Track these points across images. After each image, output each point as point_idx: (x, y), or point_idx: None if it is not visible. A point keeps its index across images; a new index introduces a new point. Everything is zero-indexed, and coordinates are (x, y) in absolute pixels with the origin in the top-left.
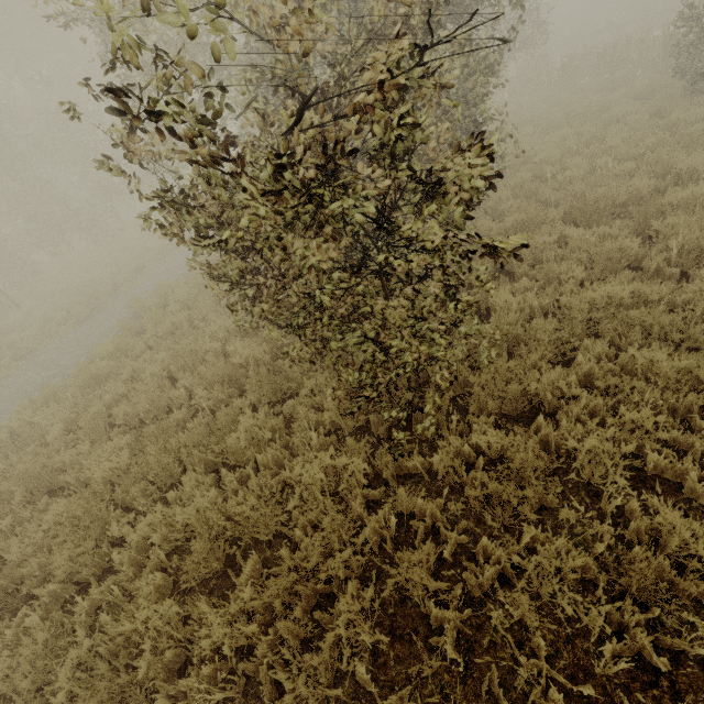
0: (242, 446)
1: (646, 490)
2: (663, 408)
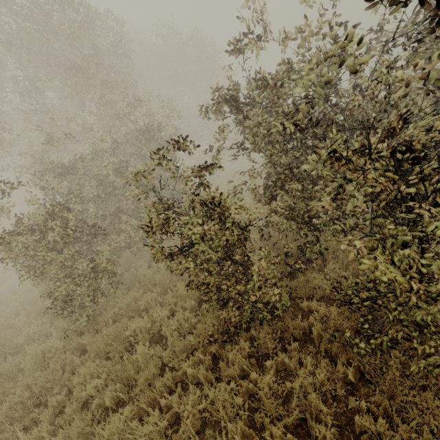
0: (21, 342)
1: (161, 343)
2: (179, 308)
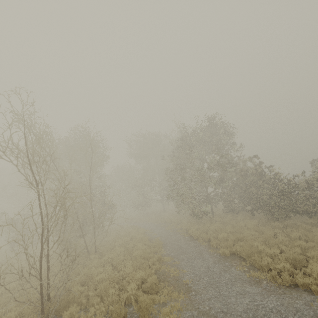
0: (309, 227)
1: None
2: None
